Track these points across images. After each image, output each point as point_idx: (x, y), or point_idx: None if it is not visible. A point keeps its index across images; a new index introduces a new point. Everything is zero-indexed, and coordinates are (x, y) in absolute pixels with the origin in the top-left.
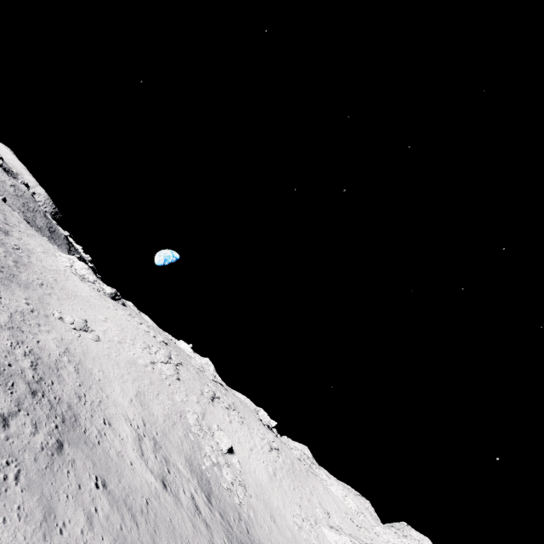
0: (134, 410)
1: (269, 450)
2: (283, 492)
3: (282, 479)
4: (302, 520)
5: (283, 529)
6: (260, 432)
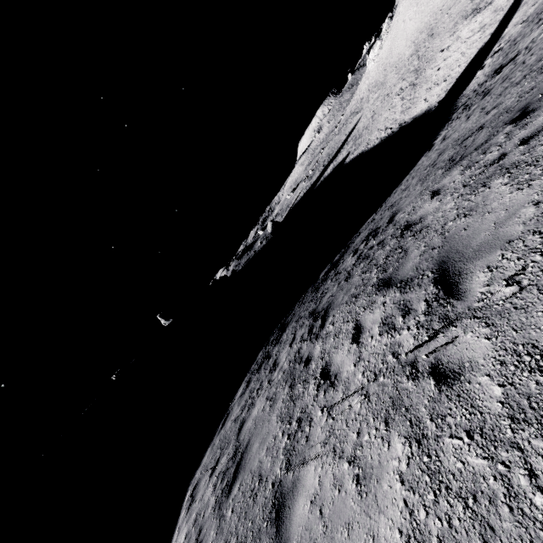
0: None
1: None
2: None
3: None
4: None
5: None
6: None
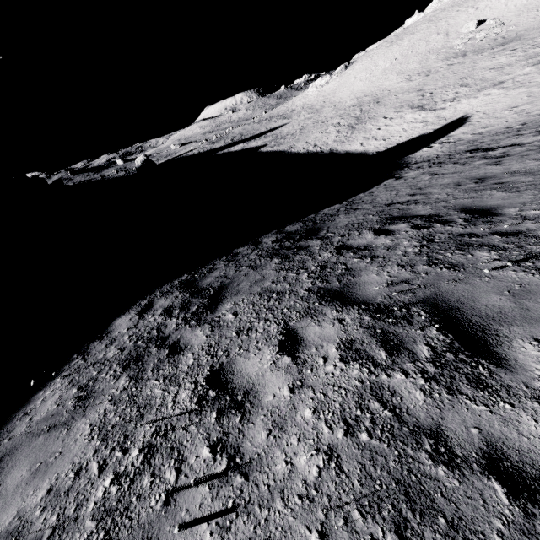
0: (400, 79)
1: None
2: None
3: None
4: None
5: None
6: None
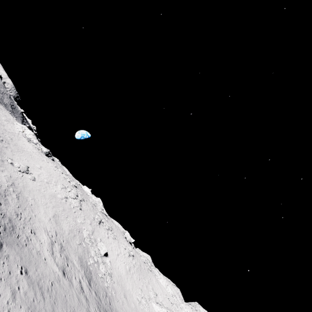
0: (51, 226)
1: (128, 256)
2: (133, 281)
3: (133, 273)
4: (141, 298)
5: (130, 303)
6: (124, 245)
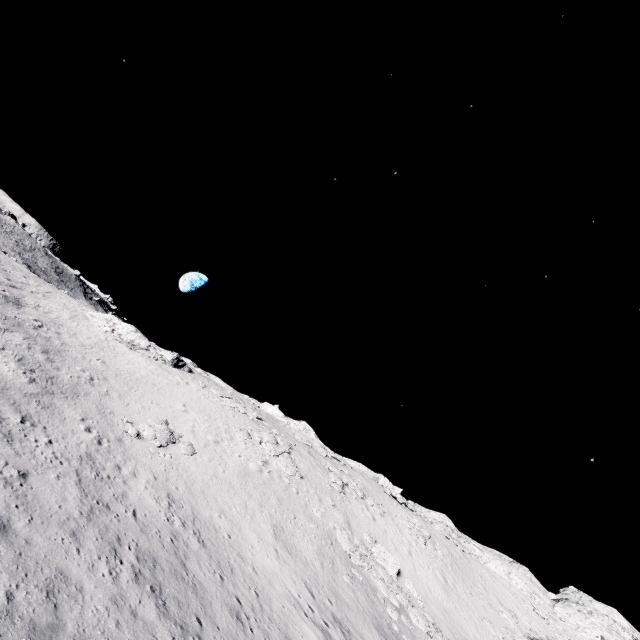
0: (289, 572)
1: (424, 544)
2: (466, 607)
3: (455, 585)
4: None
5: None
6: (403, 517)
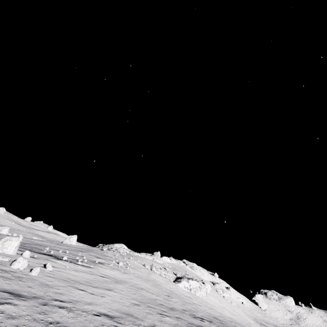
0: None
1: None
2: None
3: None
4: None
5: None
6: None
